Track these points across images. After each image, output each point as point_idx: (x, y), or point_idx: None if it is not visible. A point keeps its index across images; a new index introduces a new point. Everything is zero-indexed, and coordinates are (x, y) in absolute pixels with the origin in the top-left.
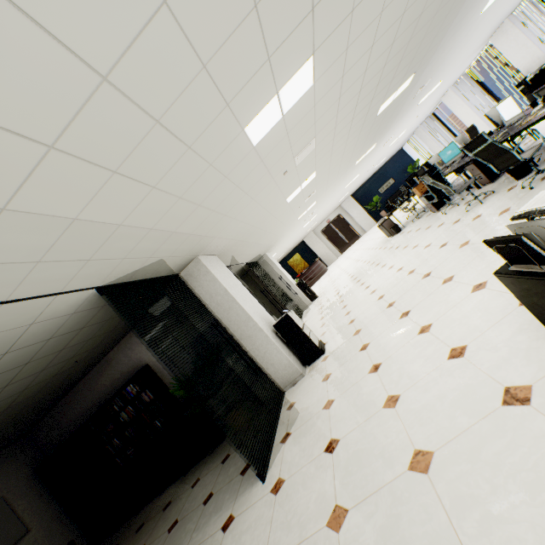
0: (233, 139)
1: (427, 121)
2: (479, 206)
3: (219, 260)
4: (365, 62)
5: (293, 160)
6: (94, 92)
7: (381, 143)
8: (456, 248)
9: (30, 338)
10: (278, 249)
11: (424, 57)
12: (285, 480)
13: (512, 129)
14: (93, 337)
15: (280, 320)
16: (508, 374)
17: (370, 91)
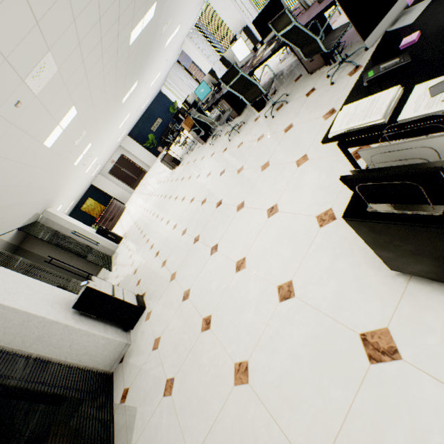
0: None
1: (175, 67)
2: (238, 135)
3: None
4: None
5: (24, 84)
6: None
7: (142, 82)
8: (234, 174)
9: None
10: (64, 200)
11: None
12: None
13: (247, 68)
14: None
15: (80, 297)
16: (354, 315)
17: (113, 2)
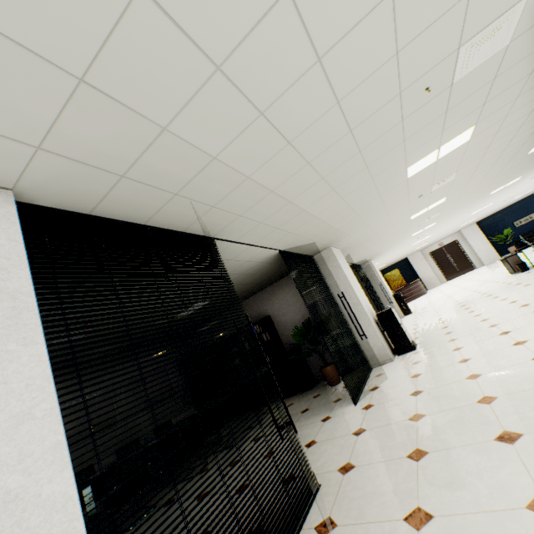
0: (397, 174)
1: None
2: None
3: (341, 253)
4: (522, 121)
5: (430, 188)
6: (352, 156)
7: (528, 176)
8: None
9: (239, 269)
10: (381, 260)
11: None
12: (374, 405)
13: None
14: (251, 283)
15: (383, 312)
16: None
17: (523, 138)
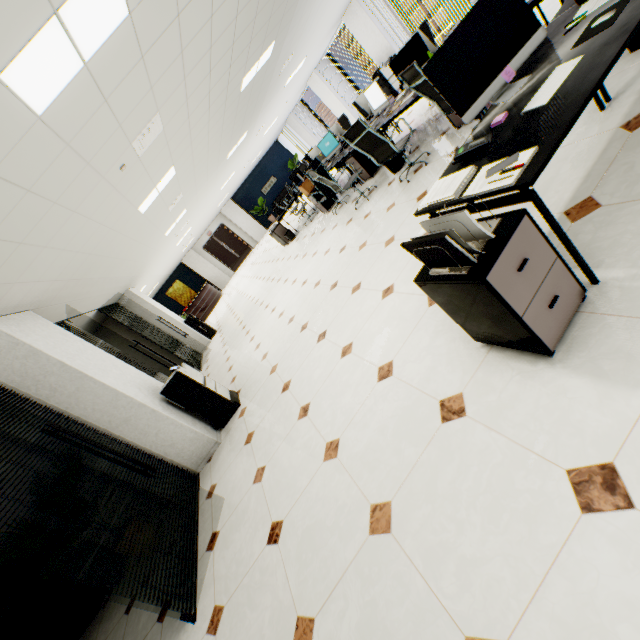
0: None
1: (297, 109)
2: (367, 203)
3: (38, 317)
4: (209, 1)
5: (131, 147)
6: None
7: (253, 131)
8: (356, 251)
9: None
10: (148, 280)
11: (282, 19)
12: (225, 607)
13: (382, 119)
14: None
15: (170, 383)
16: (439, 385)
17: (226, 52)
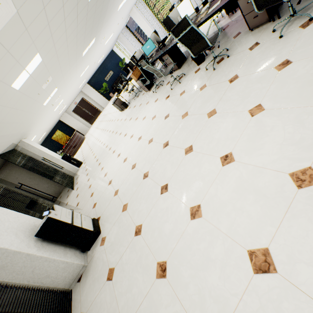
0: None
1: (124, 30)
2: (179, 85)
3: None
4: None
5: None
6: None
7: (98, 39)
8: (179, 118)
9: None
10: (37, 132)
11: None
12: None
13: None
14: None
15: (42, 227)
16: None
17: None
